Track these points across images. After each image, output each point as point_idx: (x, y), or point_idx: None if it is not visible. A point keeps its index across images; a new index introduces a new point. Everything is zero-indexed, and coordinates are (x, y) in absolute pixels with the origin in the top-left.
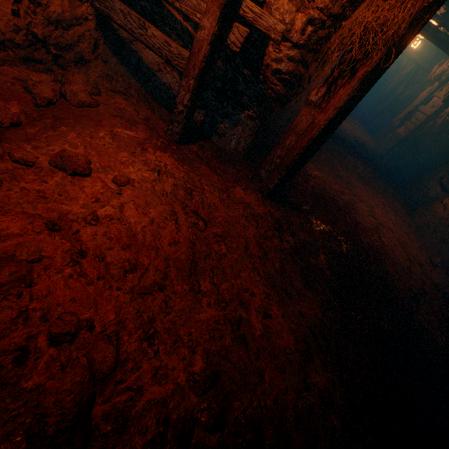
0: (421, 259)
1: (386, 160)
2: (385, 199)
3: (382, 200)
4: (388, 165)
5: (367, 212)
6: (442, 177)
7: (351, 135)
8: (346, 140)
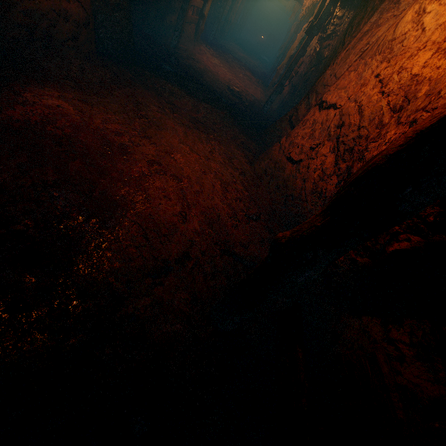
0: (223, 213)
1: (266, 111)
2: (221, 146)
3: (214, 146)
4: (267, 115)
5: (153, 157)
6: (291, 115)
7: (225, 83)
8: (202, 84)
